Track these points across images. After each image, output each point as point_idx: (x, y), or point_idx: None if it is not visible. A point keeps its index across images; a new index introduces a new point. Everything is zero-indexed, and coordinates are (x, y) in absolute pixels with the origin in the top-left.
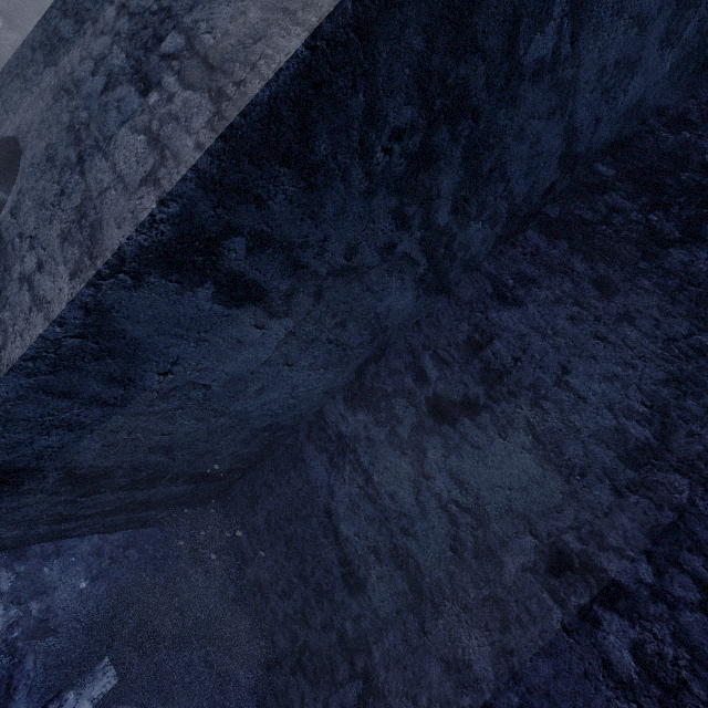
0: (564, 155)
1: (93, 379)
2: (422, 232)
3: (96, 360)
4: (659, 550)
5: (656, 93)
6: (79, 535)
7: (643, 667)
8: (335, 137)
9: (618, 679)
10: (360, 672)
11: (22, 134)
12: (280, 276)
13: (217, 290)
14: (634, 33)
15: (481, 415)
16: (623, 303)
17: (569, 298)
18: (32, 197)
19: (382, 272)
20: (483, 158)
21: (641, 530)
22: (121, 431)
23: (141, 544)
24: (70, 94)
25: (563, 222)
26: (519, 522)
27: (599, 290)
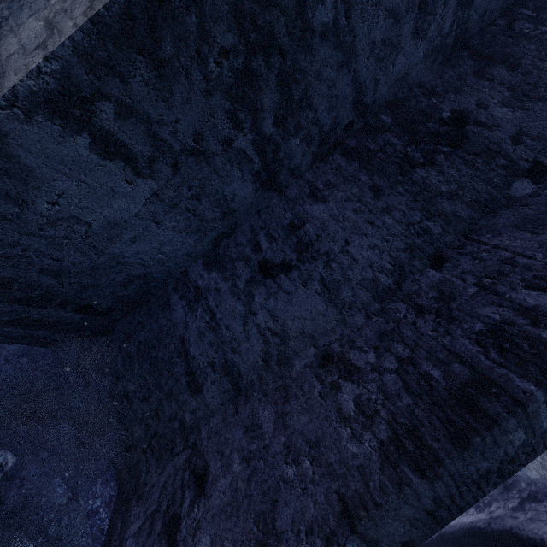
0: (356, 102)
1: None
2: (253, 136)
3: None
4: (382, 344)
5: (417, 72)
6: None
7: (358, 408)
8: (177, 43)
9: (343, 417)
10: (190, 444)
11: None
12: (143, 142)
13: (93, 141)
14: (391, 23)
15: (292, 272)
16: (386, 201)
17: (355, 197)
18: None
19: (225, 161)
20: (293, 88)
21: (375, 335)
22: (16, 247)
23: (33, 357)
24: None
25: (357, 150)
26: (308, 340)
27: (373, 193)
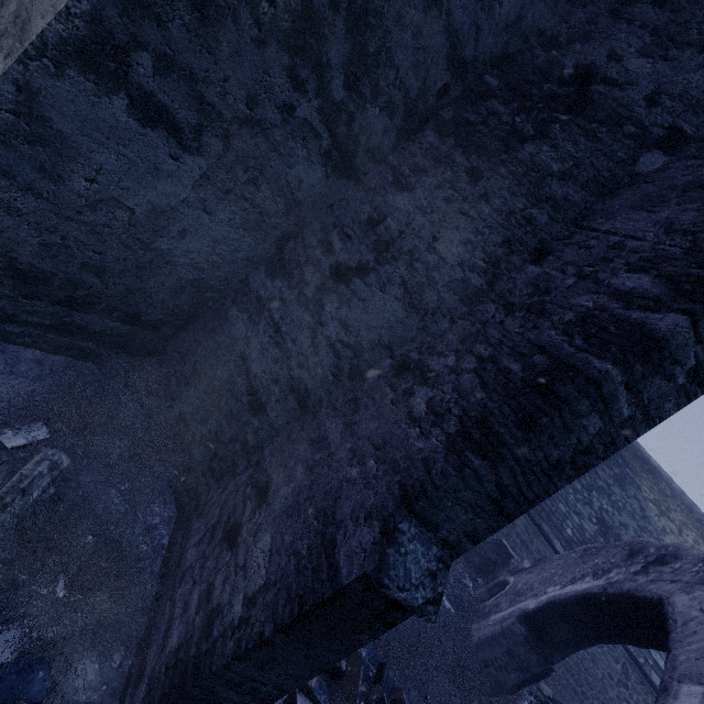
0: (451, 57)
1: (27, 164)
2: (319, 102)
3: (29, 143)
4: (464, 347)
5: (534, 14)
6: (23, 345)
7: (430, 409)
8: None
9: (414, 418)
10: (253, 464)
11: None
12: (187, 107)
13: (131, 104)
14: None
15: (369, 276)
16: (484, 187)
17: (447, 183)
18: None
19: (286, 135)
20: (367, 37)
21: (458, 339)
22: (55, 233)
23: (80, 371)
24: None
25: (454, 123)
26: (384, 351)
27: (469, 177)
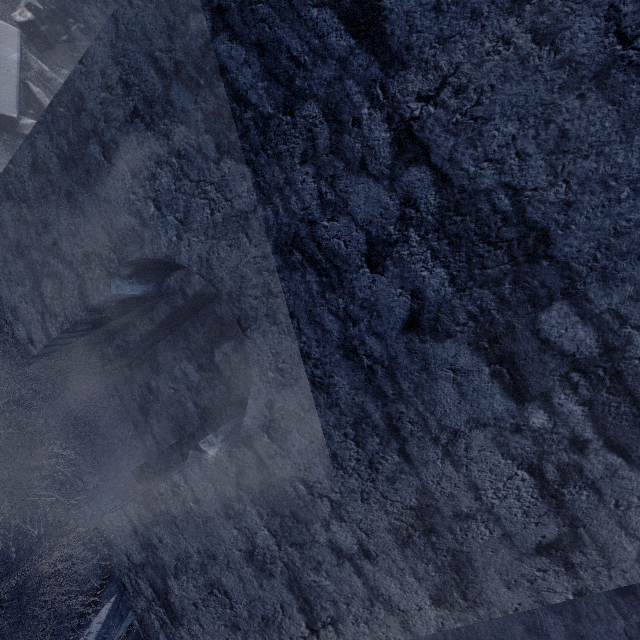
0: None
1: None
2: None
3: None
4: None
5: None
6: None
7: None
8: None
9: None
10: None
11: (225, 287)
12: None
13: None
14: None
15: None
16: None
17: None
18: (306, 434)
19: None
20: None
21: None
22: None
23: None
24: (322, 274)
25: None
26: None
27: None
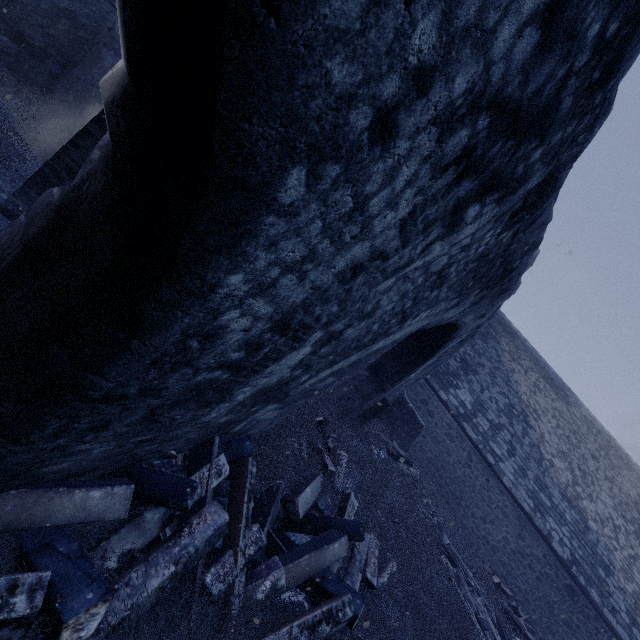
0: None
1: None
2: None
3: None
4: None
5: None
6: None
7: None
8: None
9: None
10: None
11: None
12: None
13: None
14: None
15: None
16: None
17: None
18: None
19: None
20: None
21: None
22: None
23: None
24: None
25: None
26: None
27: None
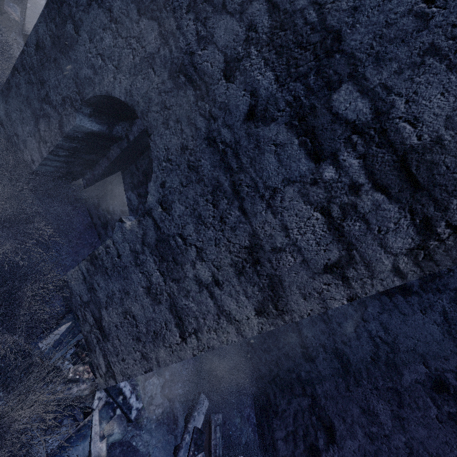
0: None
1: None
2: None
3: None
4: None
5: None
6: None
7: None
8: None
9: None
10: (309, 394)
11: (139, 107)
12: None
13: None
14: None
15: (412, 297)
16: None
17: None
18: (183, 202)
19: None
20: None
21: None
22: None
23: None
24: (196, 88)
25: None
26: (418, 357)
27: None
